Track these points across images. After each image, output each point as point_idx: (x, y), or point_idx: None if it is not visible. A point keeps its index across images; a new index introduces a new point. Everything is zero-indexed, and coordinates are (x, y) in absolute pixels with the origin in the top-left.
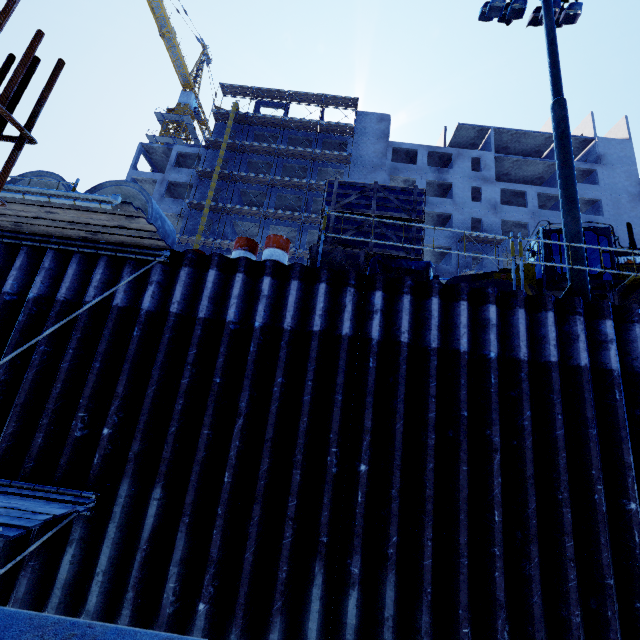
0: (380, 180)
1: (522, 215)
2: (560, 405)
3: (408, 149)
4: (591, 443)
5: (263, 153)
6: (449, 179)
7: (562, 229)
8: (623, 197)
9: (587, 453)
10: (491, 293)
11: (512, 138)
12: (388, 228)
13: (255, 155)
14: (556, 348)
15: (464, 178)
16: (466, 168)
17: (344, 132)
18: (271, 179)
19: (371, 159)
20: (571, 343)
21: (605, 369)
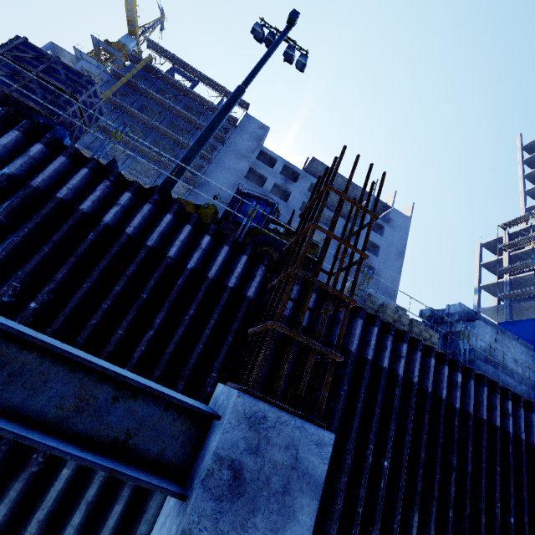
0: (241, 166)
1: None
2: (35, 223)
3: (272, 156)
4: (37, 255)
5: (158, 103)
6: (290, 189)
7: (250, 194)
8: (393, 250)
9: (29, 261)
10: (48, 137)
11: (344, 184)
12: (43, 88)
13: (151, 102)
14: (69, 190)
15: (301, 193)
16: (305, 187)
17: (230, 121)
18: (153, 124)
19: (242, 149)
20: (88, 195)
21: (100, 220)
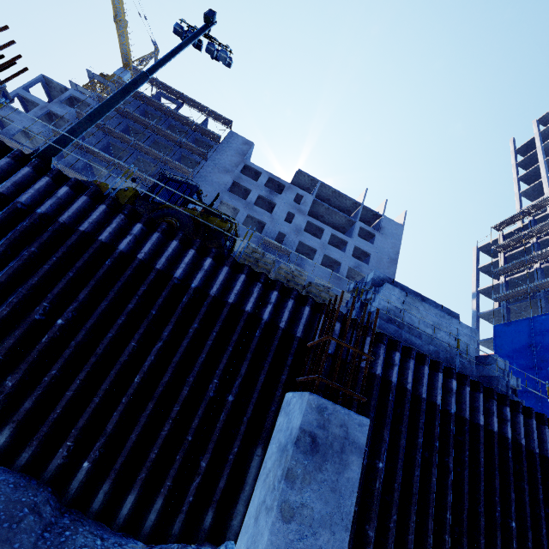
0: (225, 180)
1: (315, 243)
2: None
3: (256, 170)
4: None
5: (142, 125)
6: (275, 200)
7: (173, 178)
8: (385, 258)
9: None
10: None
11: (333, 194)
12: None
13: (136, 124)
14: None
15: (286, 204)
16: (290, 198)
17: (213, 138)
18: (136, 143)
19: (225, 164)
20: None
21: None
